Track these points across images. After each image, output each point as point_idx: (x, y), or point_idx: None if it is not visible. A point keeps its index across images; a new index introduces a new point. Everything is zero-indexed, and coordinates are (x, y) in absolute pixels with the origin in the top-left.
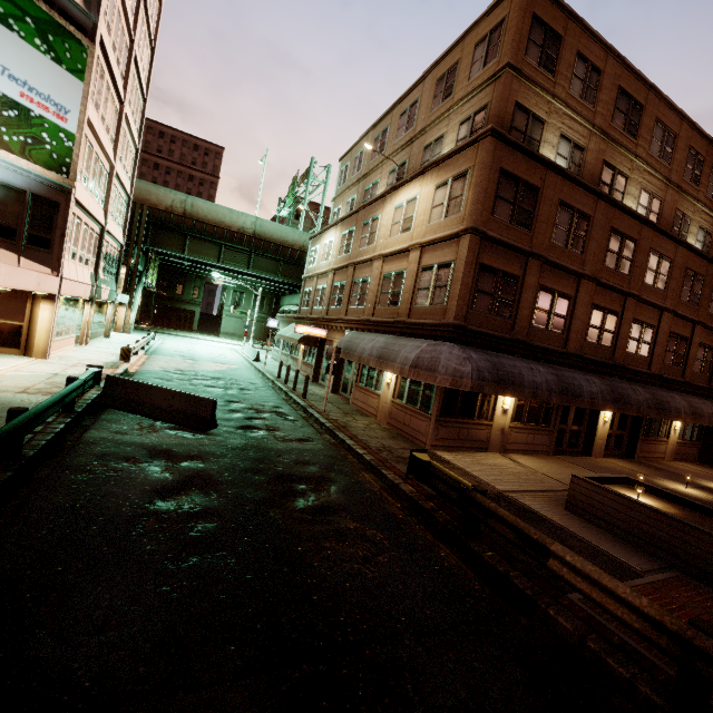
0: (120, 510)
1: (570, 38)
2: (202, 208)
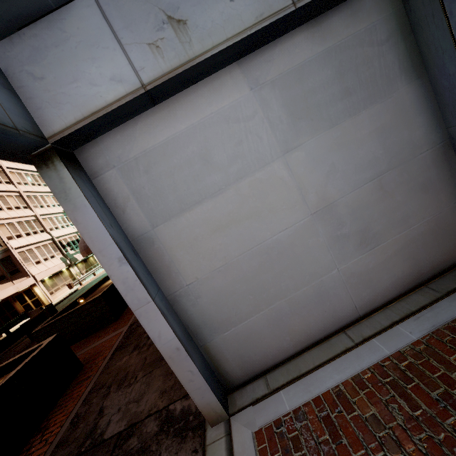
0: None
1: None
2: None
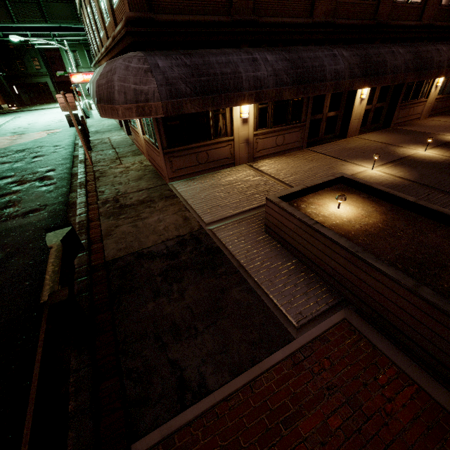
0: None
1: None
2: None
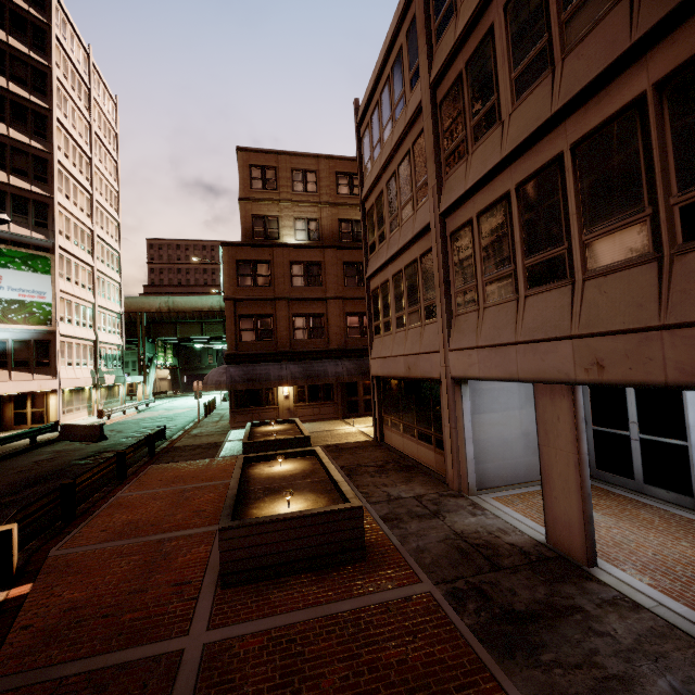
0: (13, 466)
1: (283, 164)
2: (180, 302)
